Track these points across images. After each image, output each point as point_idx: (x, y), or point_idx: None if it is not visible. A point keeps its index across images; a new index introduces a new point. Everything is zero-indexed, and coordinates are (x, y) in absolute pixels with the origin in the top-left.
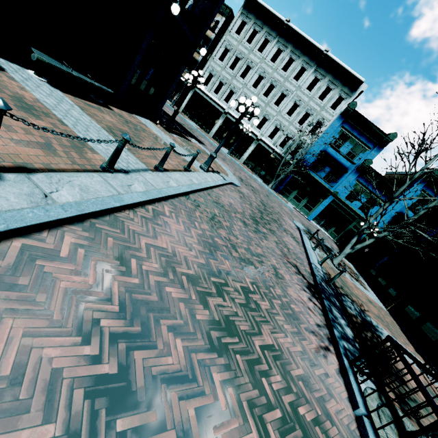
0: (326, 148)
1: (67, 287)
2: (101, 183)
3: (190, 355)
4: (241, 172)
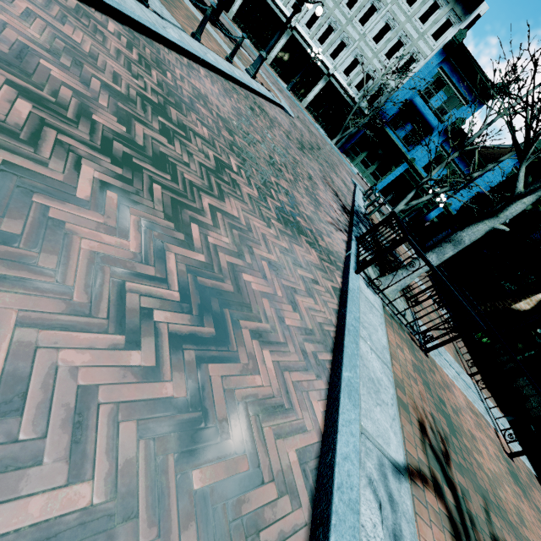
0: (414, 97)
1: (116, 48)
2: (136, 6)
3: (213, 140)
4: (300, 113)
